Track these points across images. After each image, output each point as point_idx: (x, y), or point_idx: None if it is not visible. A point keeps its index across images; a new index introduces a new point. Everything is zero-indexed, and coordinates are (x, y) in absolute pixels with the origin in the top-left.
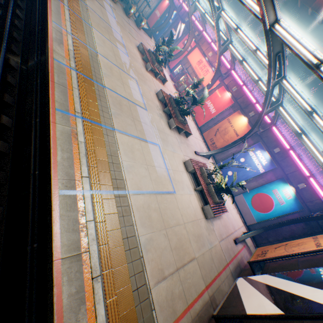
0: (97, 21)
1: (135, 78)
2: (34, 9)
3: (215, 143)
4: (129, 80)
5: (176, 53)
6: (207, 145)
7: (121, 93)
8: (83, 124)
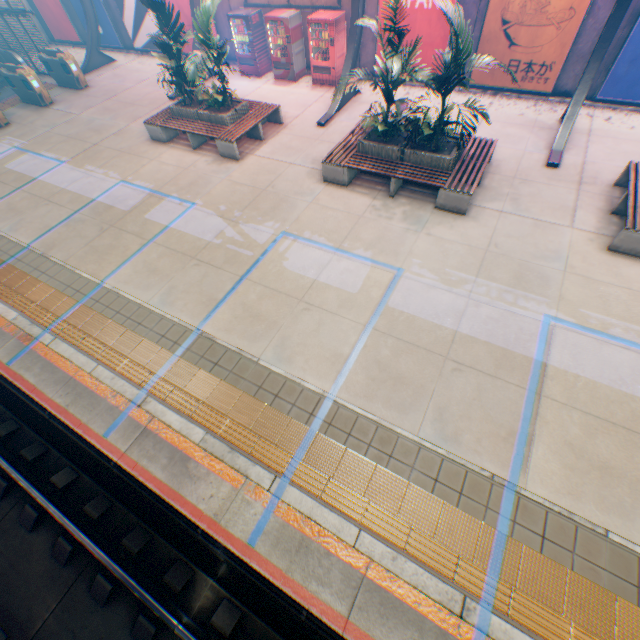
0: (79, 245)
1: (273, 232)
2: (44, 416)
3: (531, 62)
4: (285, 262)
5: (181, 6)
6: (512, 91)
7: (345, 337)
8: (513, 622)
